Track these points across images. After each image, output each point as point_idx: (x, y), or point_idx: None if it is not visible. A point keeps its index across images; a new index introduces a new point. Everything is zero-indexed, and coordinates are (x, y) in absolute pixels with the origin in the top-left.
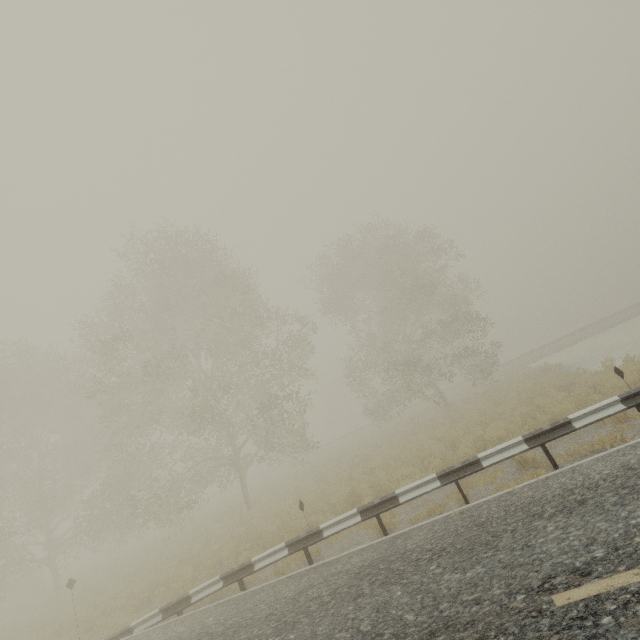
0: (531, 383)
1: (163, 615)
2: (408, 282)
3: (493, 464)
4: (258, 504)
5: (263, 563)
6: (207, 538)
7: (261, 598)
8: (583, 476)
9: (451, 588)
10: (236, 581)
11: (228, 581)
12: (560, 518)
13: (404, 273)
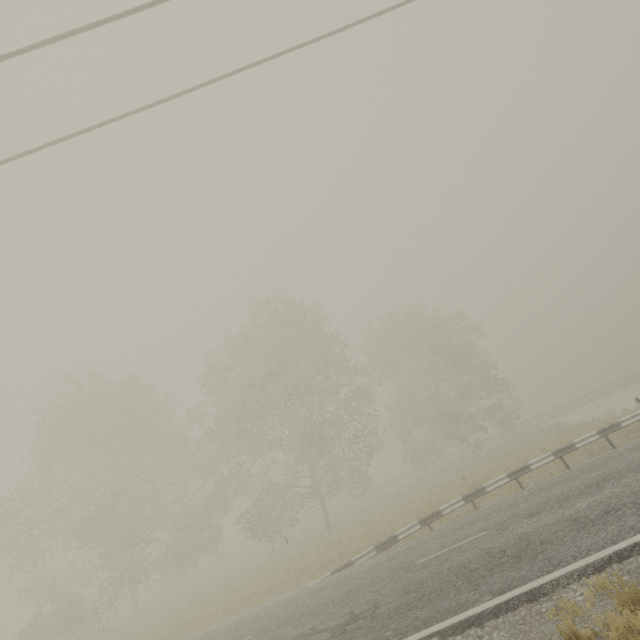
0: (553, 432)
1: (377, 550)
2: (451, 351)
3: (582, 446)
4: (336, 530)
5: (448, 510)
6: (320, 545)
7: (465, 519)
8: (634, 444)
9: (599, 473)
10: (430, 523)
11: (424, 523)
12: (634, 451)
13: (449, 344)
